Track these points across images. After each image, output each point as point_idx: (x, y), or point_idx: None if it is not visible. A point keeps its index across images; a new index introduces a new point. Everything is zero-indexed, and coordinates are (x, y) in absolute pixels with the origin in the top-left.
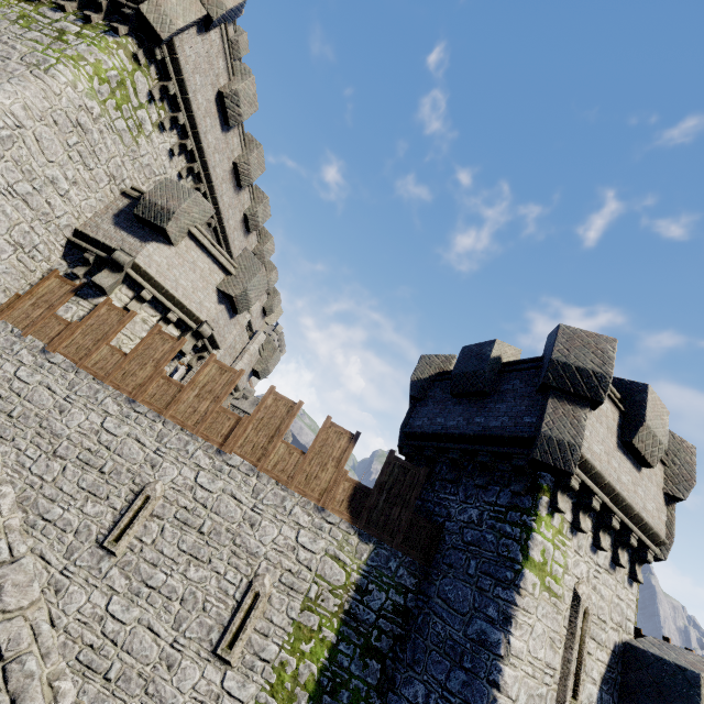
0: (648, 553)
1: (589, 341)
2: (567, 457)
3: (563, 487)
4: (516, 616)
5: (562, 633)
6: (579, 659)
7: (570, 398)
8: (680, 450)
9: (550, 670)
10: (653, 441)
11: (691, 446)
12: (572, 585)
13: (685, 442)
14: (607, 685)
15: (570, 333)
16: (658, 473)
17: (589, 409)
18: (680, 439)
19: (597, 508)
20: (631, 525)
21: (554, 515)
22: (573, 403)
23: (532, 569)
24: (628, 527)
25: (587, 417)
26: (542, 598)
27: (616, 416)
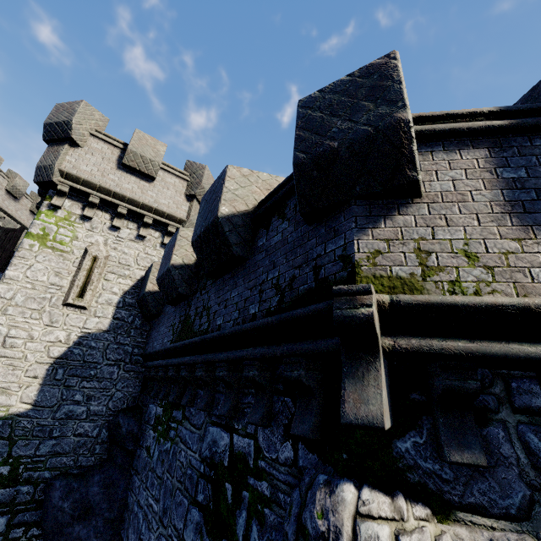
0: (169, 227)
1: (67, 107)
2: (49, 173)
3: (59, 193)
4: (12, 261)
5: (72, 269)
6: (88, 280)
7: (58, 143)
8: (198, 170)
9: (56, 286)
10: (144, 160)
11: (204, 165)
12: (84, 247)
13: (201, 165)
14: (133, 296)
15: (59, 107)
16: (178, 185)
17: (67, 145)
18: (199, 164)
19: (96, 202)
20: (141, 211)
21: (59, 211)
22: (59, 145)
23: (30, 237)
24: (139, 213)
25: (73, 151)
26: (44, 252)
27: (117, 152)
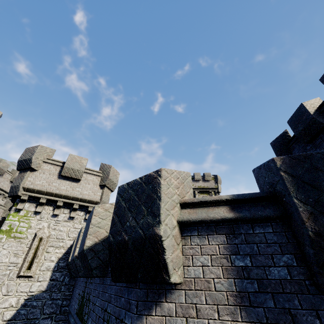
0: (89, 208)
1: (31, 149)
2: (16, 190)
3: (22, 201)
4: None
5: (25, 249)
6: (35, 255)
7: (24, 170)
8: (107, 169)
9: (14, 264)
10: (74, 171)
11: (110, 166)
12: (35, 232)
13: (109, 165)
14: (64, 260)
15: (27, 150)
16: (95, 180)
17: (29, 171)
18: (108, 165)
19: (44, 202)
20: (71, 201)
21: (21, 211)
22: (25, 171)
23: (1, 233)
24: (70, 203)
25: (32, 174)
26: (8, 241)
27: (58, 168)
